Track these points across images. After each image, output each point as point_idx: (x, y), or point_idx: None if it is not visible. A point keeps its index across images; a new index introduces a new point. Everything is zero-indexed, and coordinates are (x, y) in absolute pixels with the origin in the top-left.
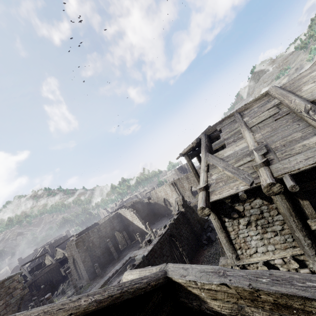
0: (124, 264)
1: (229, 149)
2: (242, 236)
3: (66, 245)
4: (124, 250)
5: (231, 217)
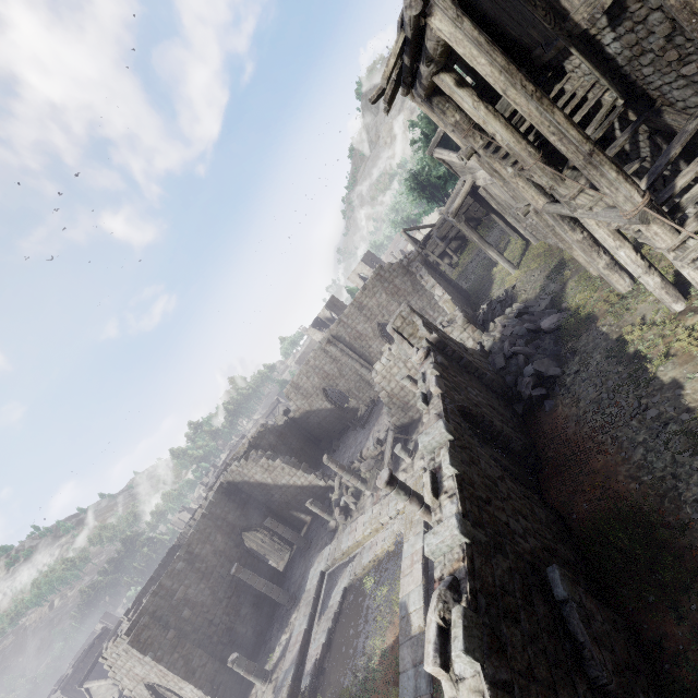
0: (317, 600)
1: None
2: None
3: (105, 666)
4: (291, 566)
5: None
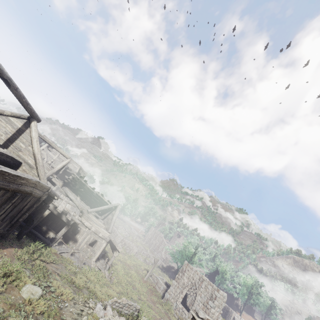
0: None
1: (51, 153)
2: None
3: None
4: None
5: None
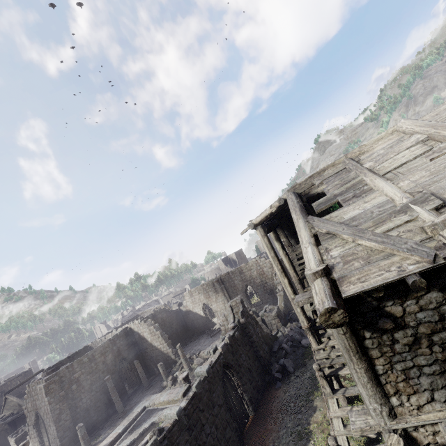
0: (134, 421)
1: (351, 208)
2: (401, 368)
3: (27, 390)
4: (134, 394)
5: (378, 329)
